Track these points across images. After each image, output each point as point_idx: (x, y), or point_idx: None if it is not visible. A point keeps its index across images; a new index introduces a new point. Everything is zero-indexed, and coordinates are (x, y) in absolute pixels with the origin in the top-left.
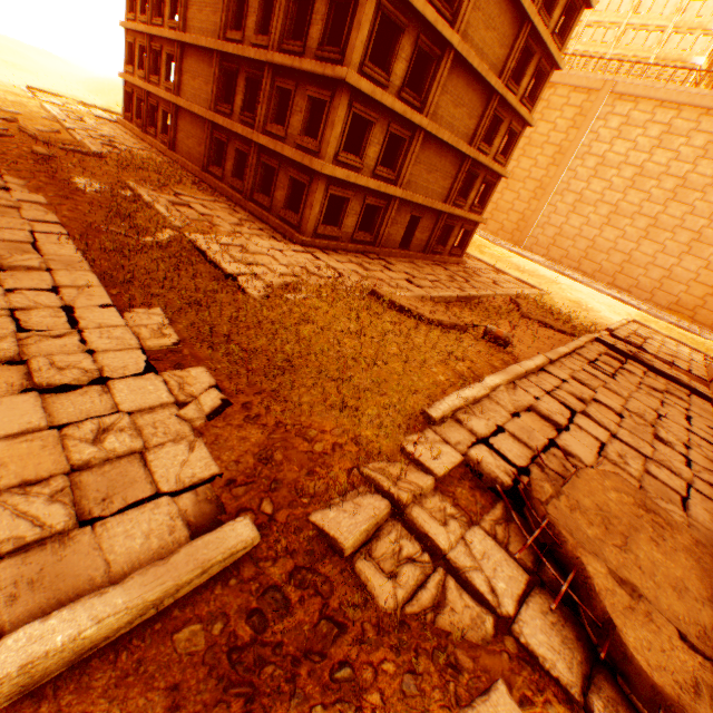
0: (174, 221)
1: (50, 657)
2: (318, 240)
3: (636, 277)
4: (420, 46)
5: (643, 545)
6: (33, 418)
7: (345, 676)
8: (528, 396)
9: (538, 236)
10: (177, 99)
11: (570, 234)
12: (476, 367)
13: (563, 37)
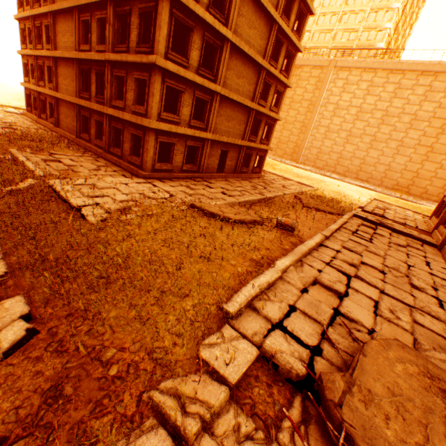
0: (39, 172)
1: None
2: (156, 173)
3: (370, 172)
4: (206, 39)
5: (443, 432)
6: None
7: None
8: (313, 270)
9: (307, 155)
10: (56, 93)
11: (326, 151)
12: (270, 253)
13: (299, 32)
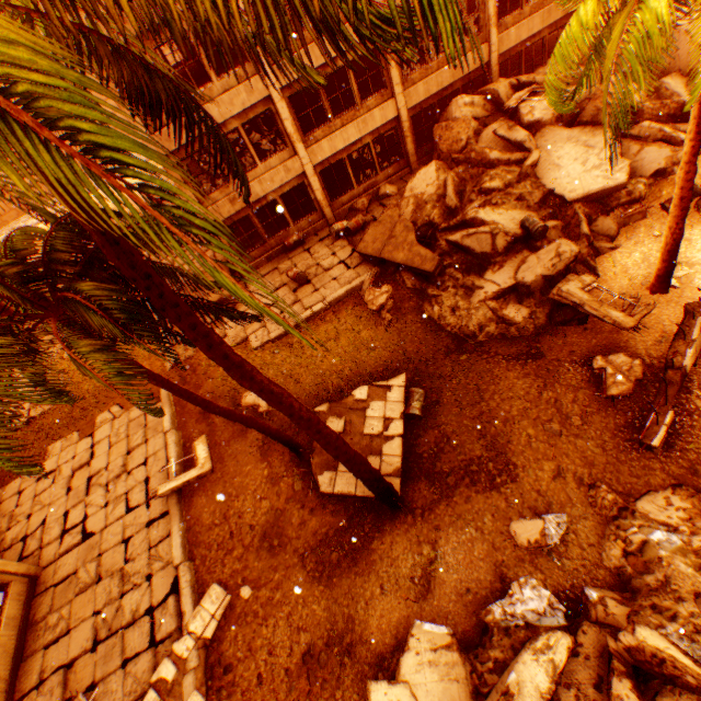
0: None
1: (172, 418)
2: None
3: None
4: None
5: None
6: (104, 455)
7: (201, 363)
8: None
9: None
10: None
11: None
12: None
13: None
